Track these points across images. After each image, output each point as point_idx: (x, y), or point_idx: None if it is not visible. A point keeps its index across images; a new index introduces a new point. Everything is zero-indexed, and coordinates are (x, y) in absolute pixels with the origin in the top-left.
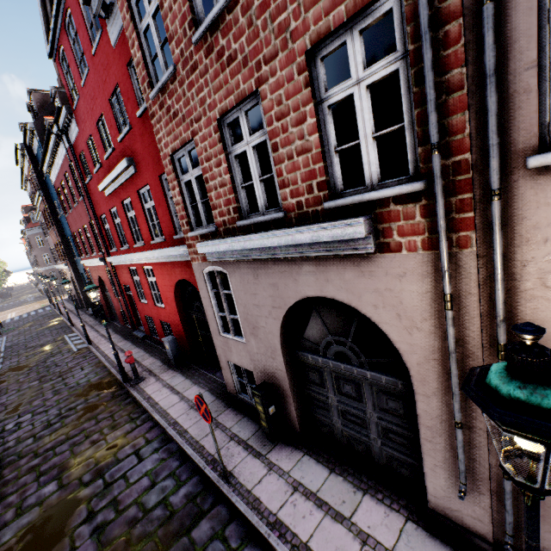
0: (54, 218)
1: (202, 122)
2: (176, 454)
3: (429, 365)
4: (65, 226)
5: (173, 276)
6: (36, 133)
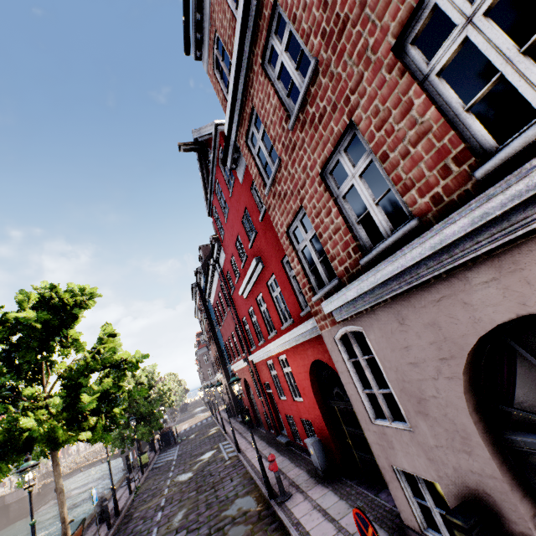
0: (213, 333)
1: (307, 185)
2: None
3: None
4: (220, 339)
5: (306, 360)
6: (202, 272)
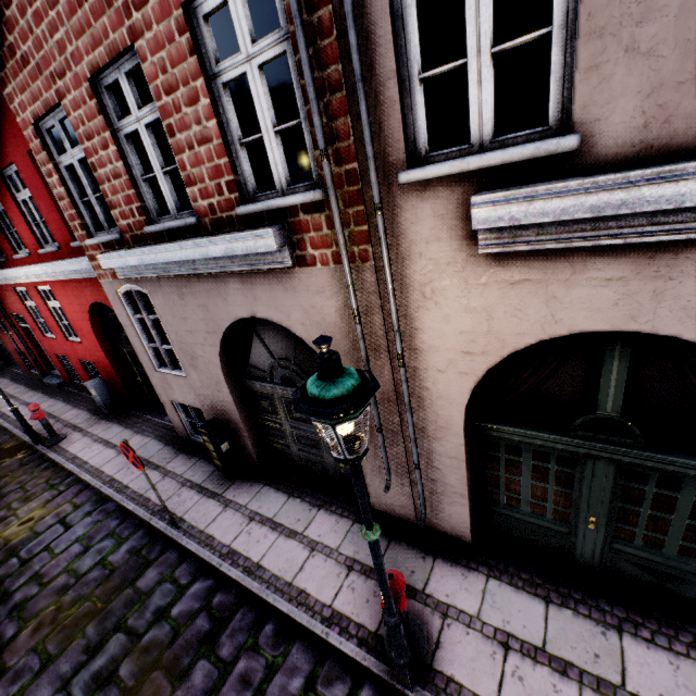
0: None
1: (69, 80)
2: (116, 512)
3: None
4: None
5: (83, 299)
6: None
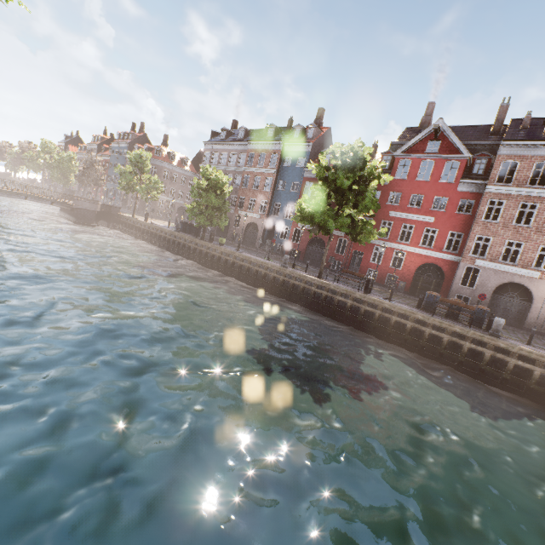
0: (273, 188)
1: (500, 237)
2: None
3: (538, 298)
4: (280, 196)
5: (425, 261)
6: (310, 149)
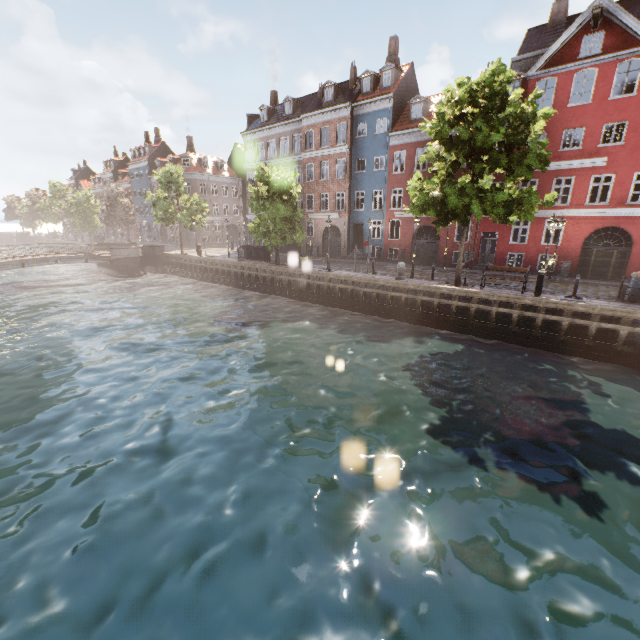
0: (349, 172)
1: None
2: None
3: None
4: (361, 181)
5: (597, 225)
6: (392, 103)
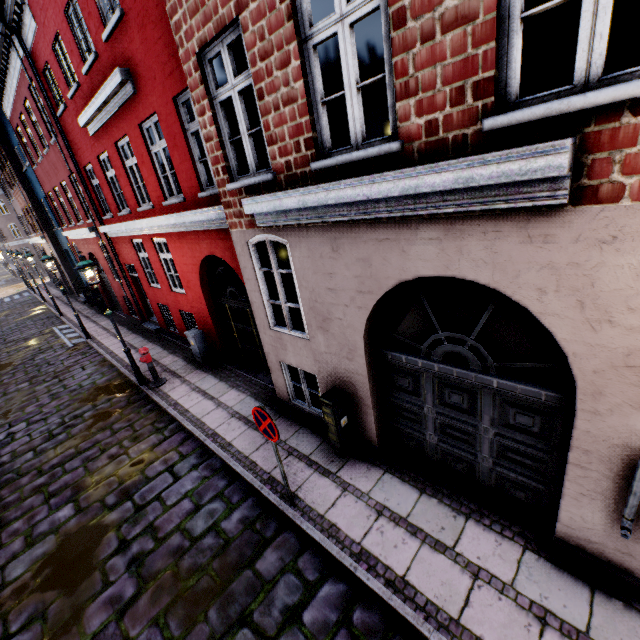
0: (17, 172)
1: None
2: (221, 471)
3: (614, 374)
4: (34, 184)
5: (197, 252)
6: None
